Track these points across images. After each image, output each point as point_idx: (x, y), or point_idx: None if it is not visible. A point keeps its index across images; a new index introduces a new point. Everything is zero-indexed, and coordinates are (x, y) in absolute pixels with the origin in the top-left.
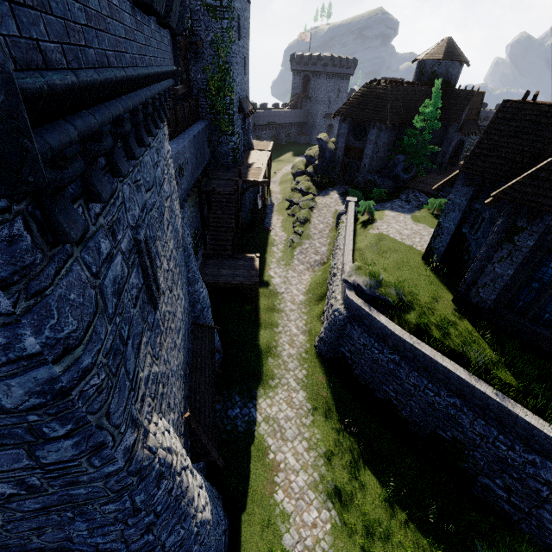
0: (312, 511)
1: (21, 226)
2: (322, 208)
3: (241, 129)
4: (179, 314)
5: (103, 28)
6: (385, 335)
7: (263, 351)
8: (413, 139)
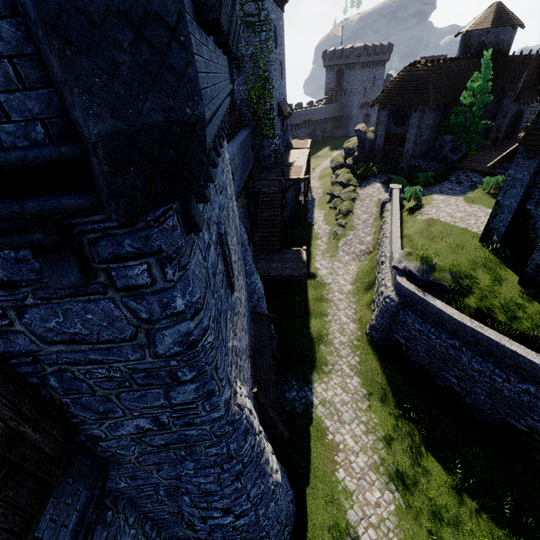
0: (375, 491)
1: (176, 219)
2: (364, 198)
3: (280, 131)
4: (243, 301)
5: (209, 71)
6: (442, 320)
7: (315, 339)
8: (461, 117)
